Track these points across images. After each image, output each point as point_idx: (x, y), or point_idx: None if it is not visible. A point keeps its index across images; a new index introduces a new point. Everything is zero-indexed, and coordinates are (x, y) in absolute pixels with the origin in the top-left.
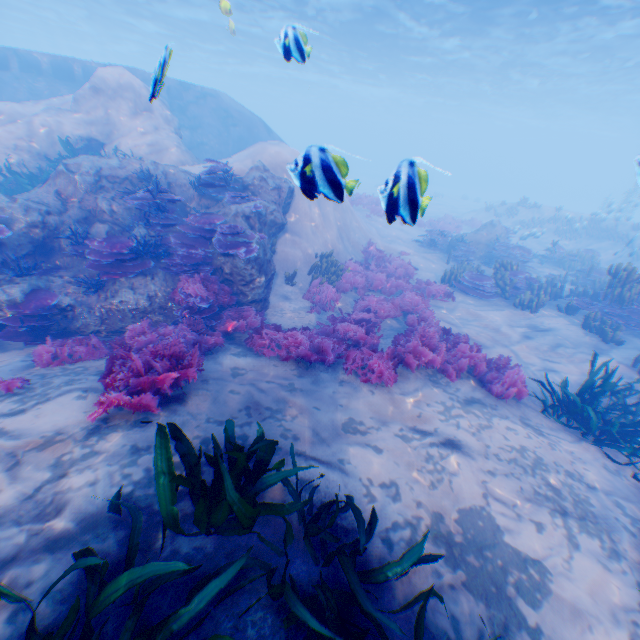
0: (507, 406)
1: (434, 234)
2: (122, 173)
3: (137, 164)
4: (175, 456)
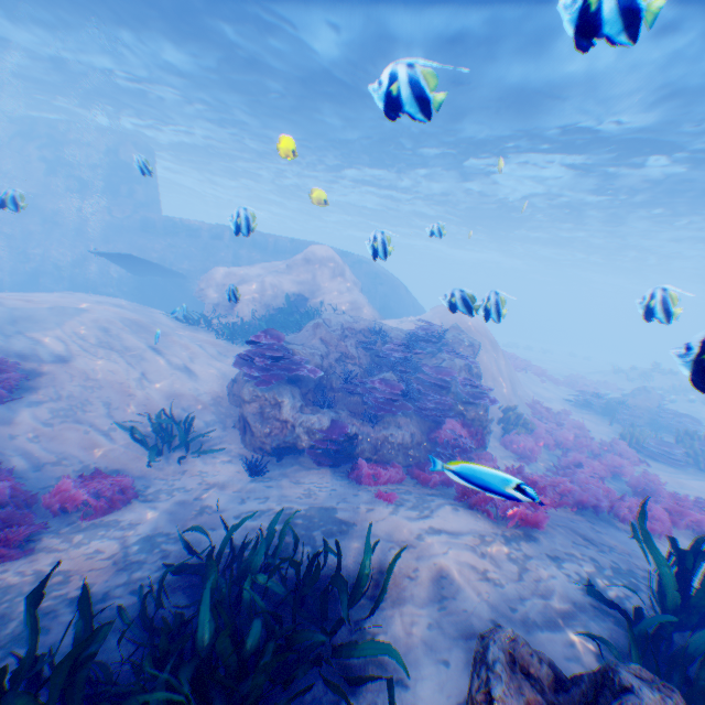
0: None
1: (585, 393)
2: (356, 327)
3: (366, 321)
4: (585, 566)
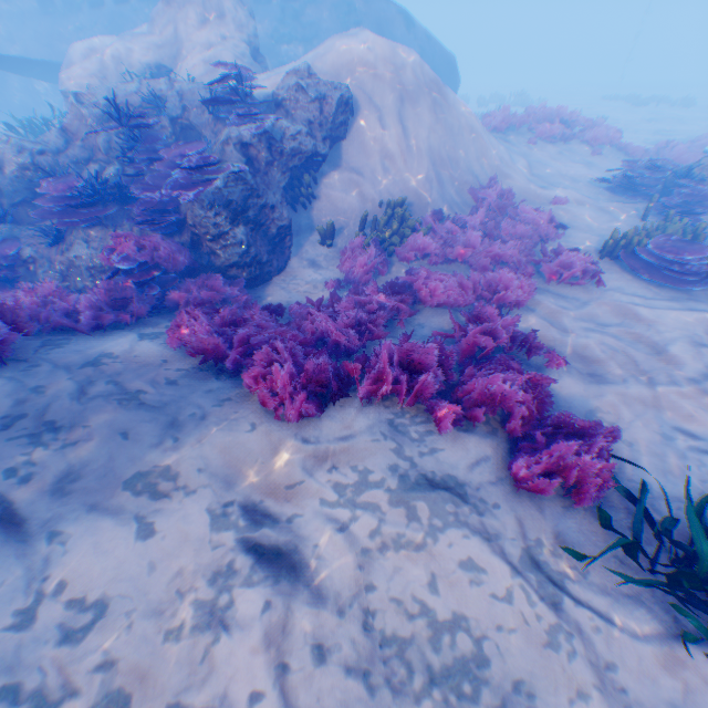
0: (527, 512)
1: (636, 166)
2: (136, 99)
3: (152, 85)
4: None
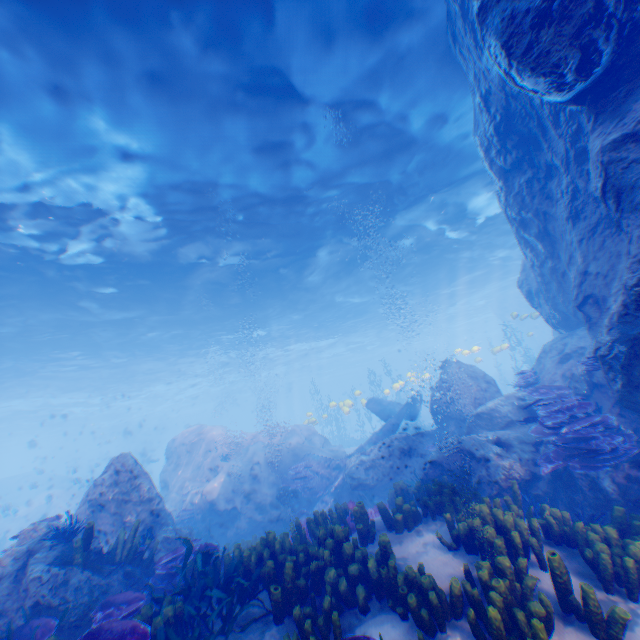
0: None
1: None
2: None
3: None
4: None
